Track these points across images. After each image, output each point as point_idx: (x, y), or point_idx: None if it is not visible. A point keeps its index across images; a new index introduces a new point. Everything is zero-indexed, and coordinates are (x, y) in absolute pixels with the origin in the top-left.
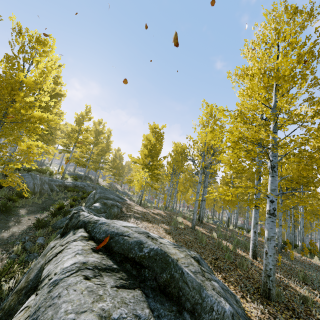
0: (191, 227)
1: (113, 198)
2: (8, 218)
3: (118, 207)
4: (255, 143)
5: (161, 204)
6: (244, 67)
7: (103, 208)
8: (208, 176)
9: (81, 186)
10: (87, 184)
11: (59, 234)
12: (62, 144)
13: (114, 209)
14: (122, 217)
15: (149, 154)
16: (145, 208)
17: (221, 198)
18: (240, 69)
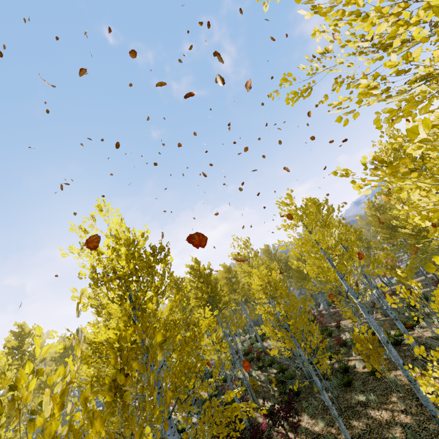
0: None
1: None
2: None
3: None
4: None
5: None
6: None
7: None
8: None
9: None
10: None
11: None
12: None
13: None
14: None
15: None
16: None
17: None
18: None
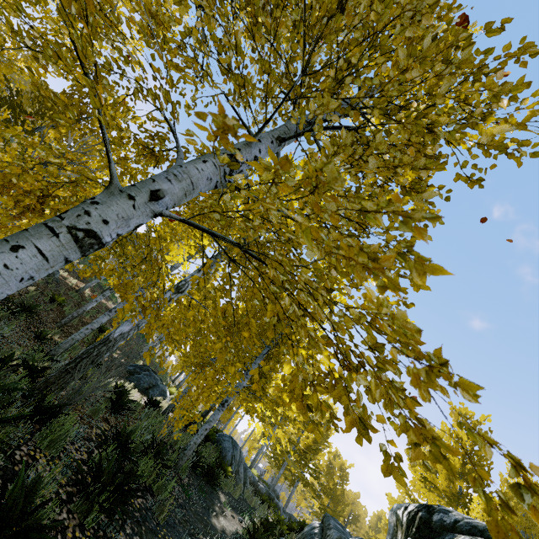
0: None
1: None
2: (211, 495)
3: None
4: None
5: None
6: None
7: None
8: None
9: (277, 503)
10: (281, 506)
11: (409, 537)
12: None
13: None
14: None
15: (463, 471)
16: None
17: None
18: None
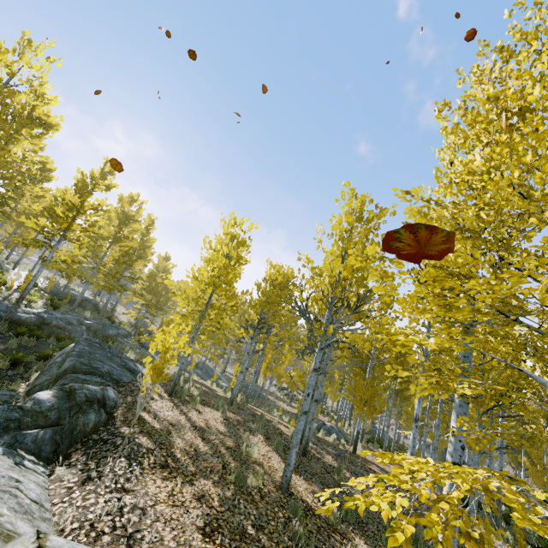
0: (280, 484)
1: (107, 372)
2: None
3: (106, 405)
4: (509, 315)
5: (231, 368)
6: (491, 94)
7: (59, 409)
8: (331, 348)
9: (59, 325)
10: (79, 320)
11: None
12: (33, 228)
13: (89, 415)
14: (100, 443)
15: (211, 282)
16: (180, 407)
17: (350, 394)
18: (478, 100)
